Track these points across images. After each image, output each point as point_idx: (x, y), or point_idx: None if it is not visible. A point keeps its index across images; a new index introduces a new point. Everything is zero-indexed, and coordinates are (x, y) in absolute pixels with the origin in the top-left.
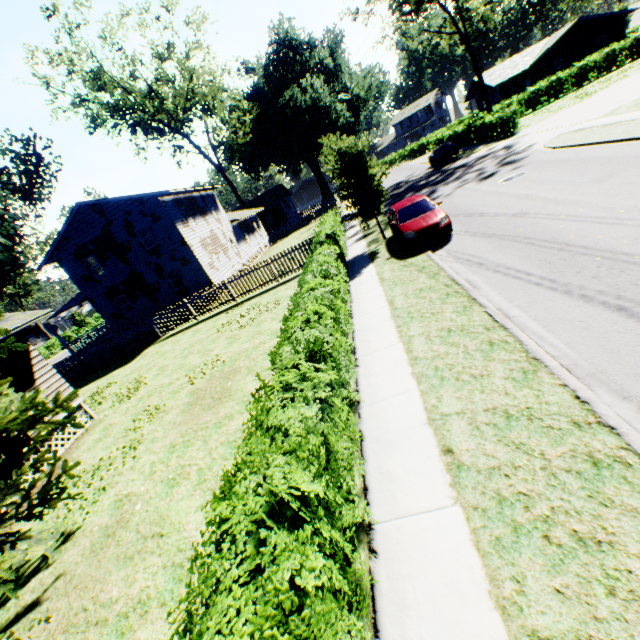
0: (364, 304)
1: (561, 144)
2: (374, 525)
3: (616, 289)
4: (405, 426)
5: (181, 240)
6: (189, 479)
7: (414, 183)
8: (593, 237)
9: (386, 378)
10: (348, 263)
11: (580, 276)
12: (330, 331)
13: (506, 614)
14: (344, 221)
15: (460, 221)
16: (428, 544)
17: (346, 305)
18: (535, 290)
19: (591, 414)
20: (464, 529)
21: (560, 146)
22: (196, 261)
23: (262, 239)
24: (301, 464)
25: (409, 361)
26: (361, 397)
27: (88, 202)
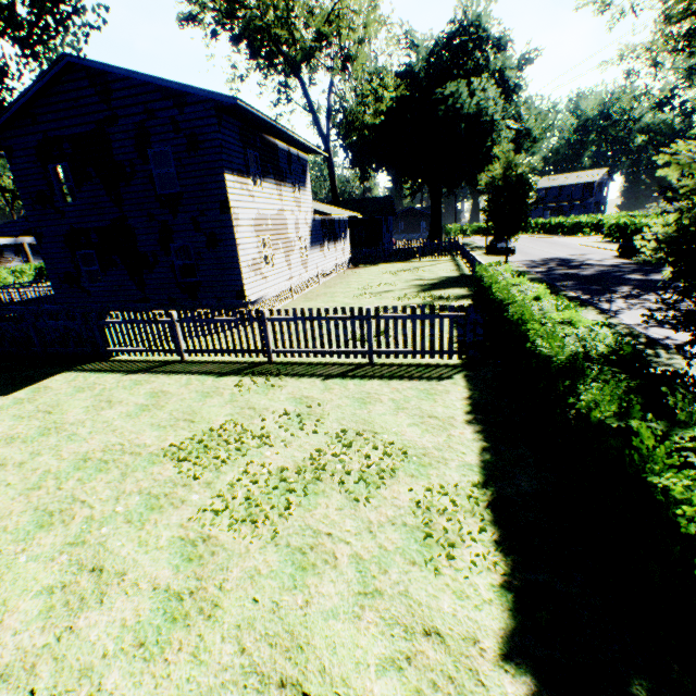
0: None
1: None
2: None
3: None
4: None
5: (222, 200)
6: None
7: (610, 270)
8: None
9: None
10: None
11: None
12: None
13: None
14: None
15: None
16: None
17: None
18: None
19: None
20: None
21: None
22: (232, 247)
23: (342, 254)
24: None
25: None
26: None
27: (84, 61)
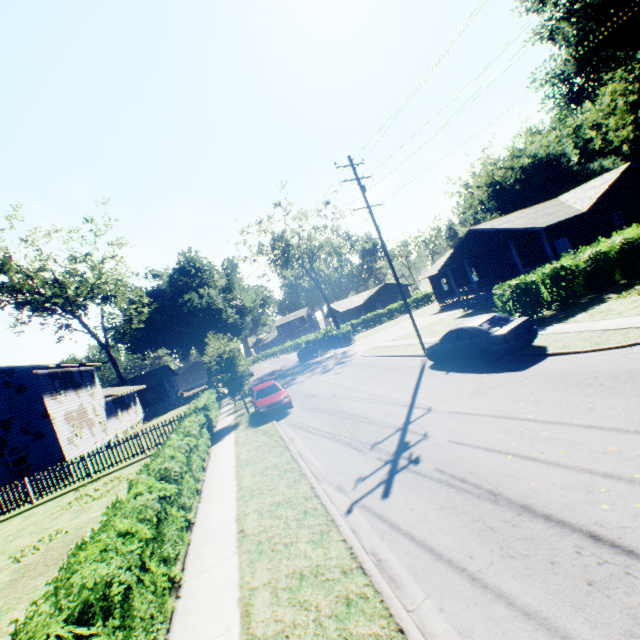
0: (219, 460)
1: (367, 354)
2: (183, 584)
3: (352, 434)
4: (221, 527)
5: (43, 412)
6: (7, 634)
7: (284, 371)
8: (356, 408)
9: (218, 504)
10: (216, 432)
11: (342, 429)
12: (179, 465)
13: (242, 587)
14: (223, 399)
15: (301, 400)
16: (214, 578)
17: (203, 462)
18: (320, 439)
19: (314, 492)
20: (236, 563)
21: (366, 355)
22: (54, 435)
23: (136, 415)
24: (140, 522)
25: (237, 490)
26: (197, 520)
27: None
